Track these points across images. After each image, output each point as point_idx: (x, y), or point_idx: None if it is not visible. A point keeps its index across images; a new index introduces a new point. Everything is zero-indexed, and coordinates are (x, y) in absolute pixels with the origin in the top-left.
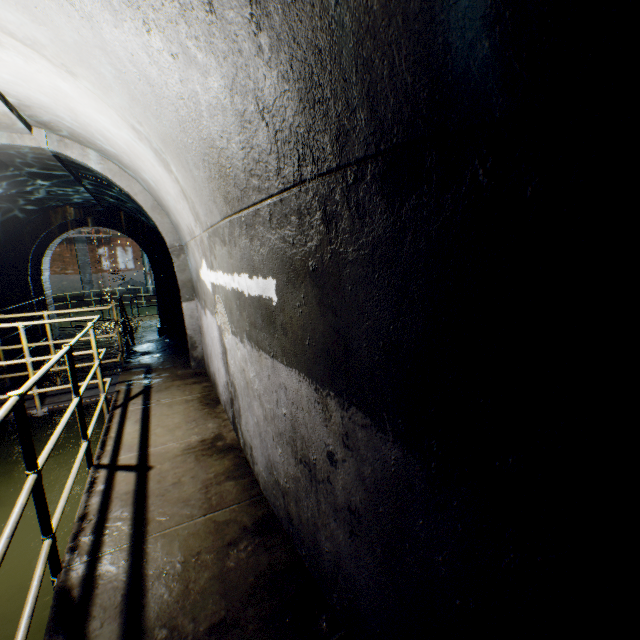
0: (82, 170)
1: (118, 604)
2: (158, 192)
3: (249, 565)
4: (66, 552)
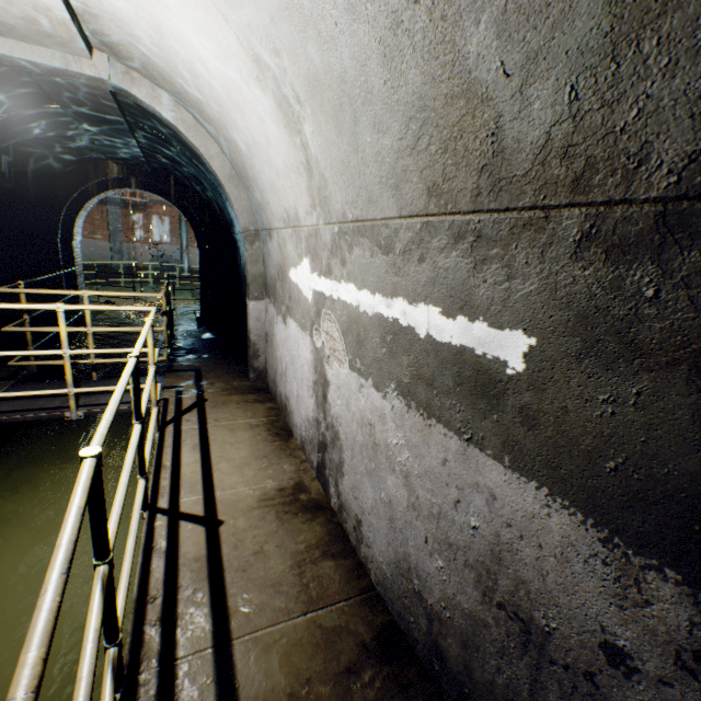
0: (140, 117)
1: None
2: (246, 158)
3: None
4: (127, 650)
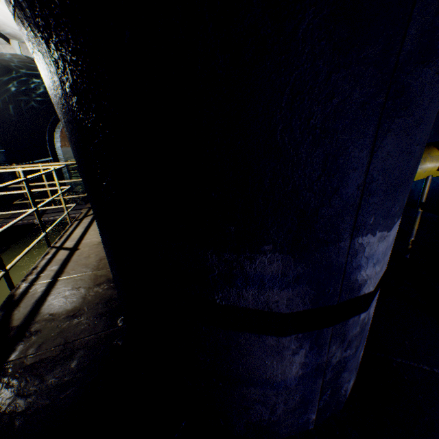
0: None
1: (32, 303)
2: None
3: (101, 294)
4: (20, 281)
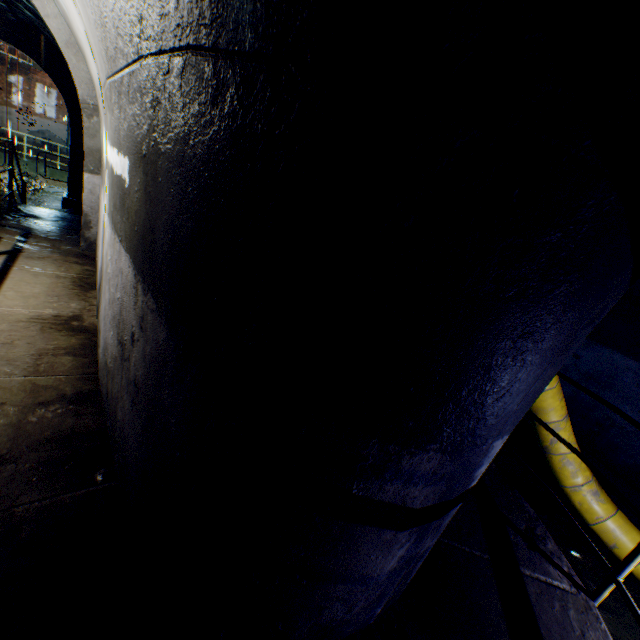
0: None
1: None
2: (73, 25)
3: (52, 423)
4: None
